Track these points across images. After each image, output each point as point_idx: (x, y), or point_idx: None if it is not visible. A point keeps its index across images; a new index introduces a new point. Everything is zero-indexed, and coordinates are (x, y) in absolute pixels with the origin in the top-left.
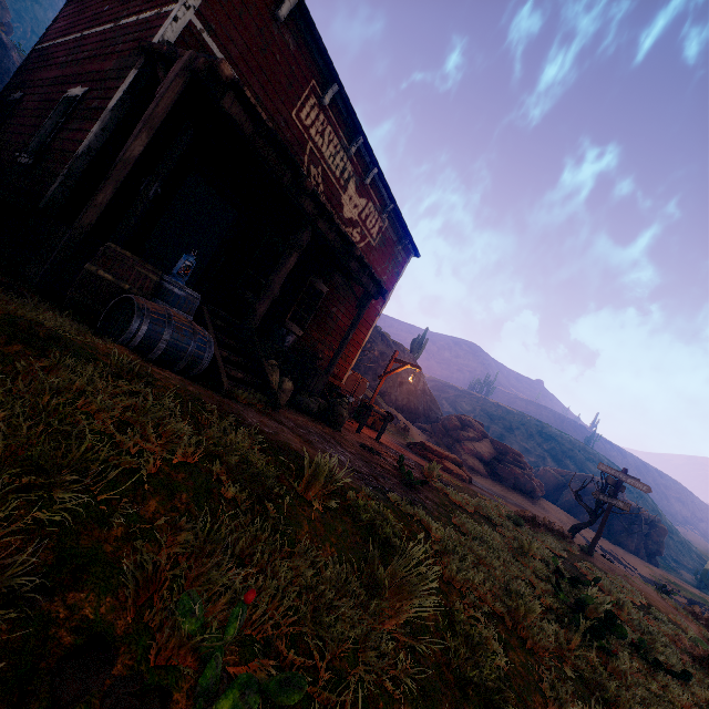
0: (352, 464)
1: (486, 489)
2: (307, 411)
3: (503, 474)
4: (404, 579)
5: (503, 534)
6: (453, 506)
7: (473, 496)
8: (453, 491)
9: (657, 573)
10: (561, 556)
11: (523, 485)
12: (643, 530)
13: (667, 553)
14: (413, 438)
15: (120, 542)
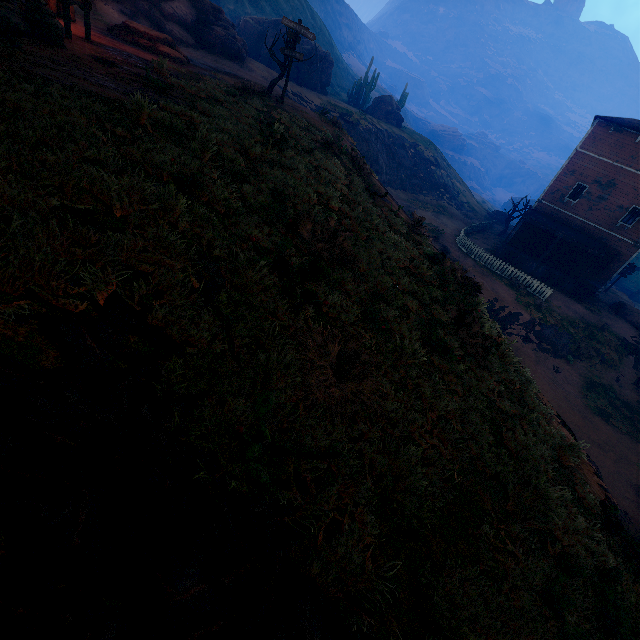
0: (122, 89)
1: (202, 65)
2: (15, 30)
3: (211, 41)
4: (203, 145)
5: (228, 108)
6: (193, 98)
7: (199, 81)
8: (186, 83)
9: (325, 101)
10: (264, 111)
11: (230, 49)
12: (318, 68)
13: (335, 82)
14: (104, 12)
15: (124, 159)
